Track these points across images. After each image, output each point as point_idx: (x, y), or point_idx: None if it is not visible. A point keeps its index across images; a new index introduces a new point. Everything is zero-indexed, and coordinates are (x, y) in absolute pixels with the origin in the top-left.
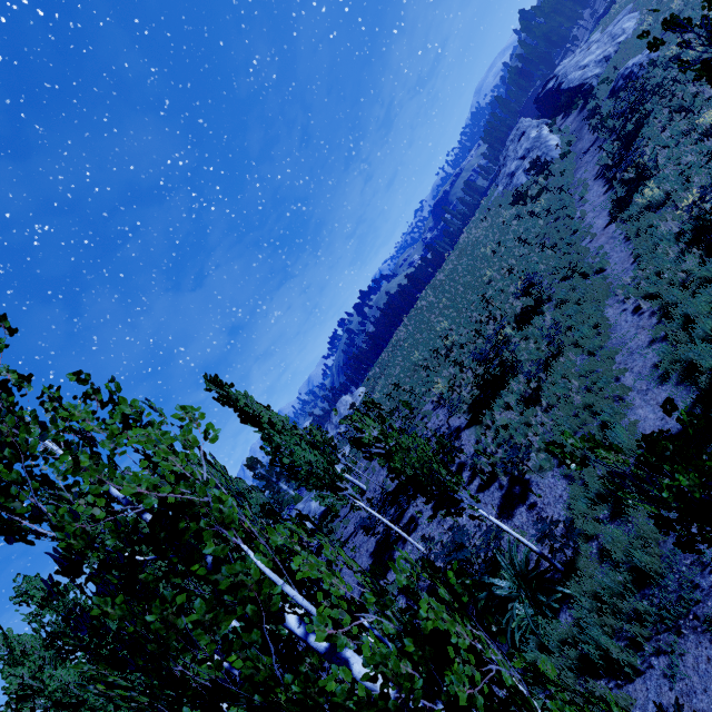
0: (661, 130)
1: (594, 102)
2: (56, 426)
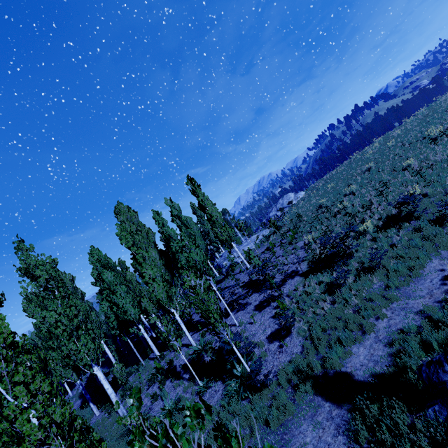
0: None
1: None
2: None
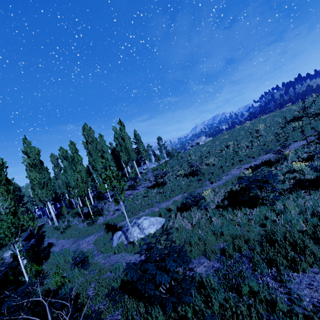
0: None
1: None
2: None
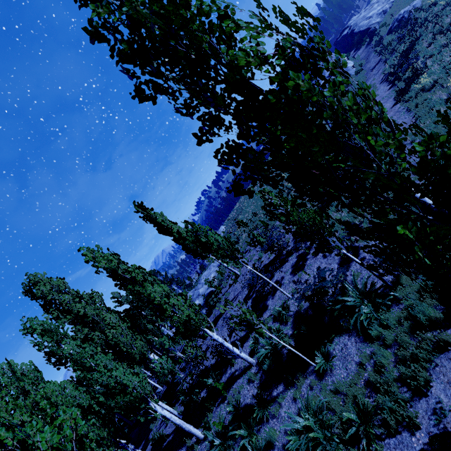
0: (427, 46)
1: (377, 38)
2: (215, 5)
